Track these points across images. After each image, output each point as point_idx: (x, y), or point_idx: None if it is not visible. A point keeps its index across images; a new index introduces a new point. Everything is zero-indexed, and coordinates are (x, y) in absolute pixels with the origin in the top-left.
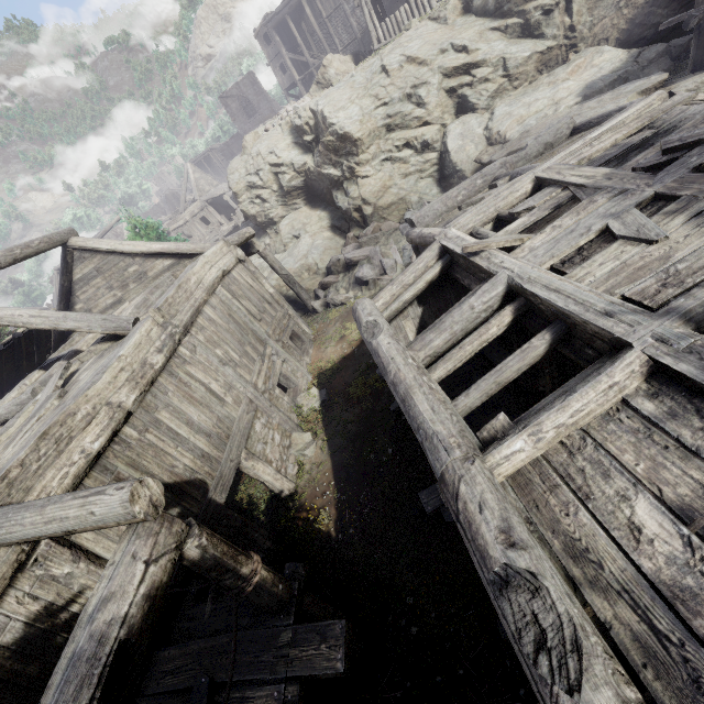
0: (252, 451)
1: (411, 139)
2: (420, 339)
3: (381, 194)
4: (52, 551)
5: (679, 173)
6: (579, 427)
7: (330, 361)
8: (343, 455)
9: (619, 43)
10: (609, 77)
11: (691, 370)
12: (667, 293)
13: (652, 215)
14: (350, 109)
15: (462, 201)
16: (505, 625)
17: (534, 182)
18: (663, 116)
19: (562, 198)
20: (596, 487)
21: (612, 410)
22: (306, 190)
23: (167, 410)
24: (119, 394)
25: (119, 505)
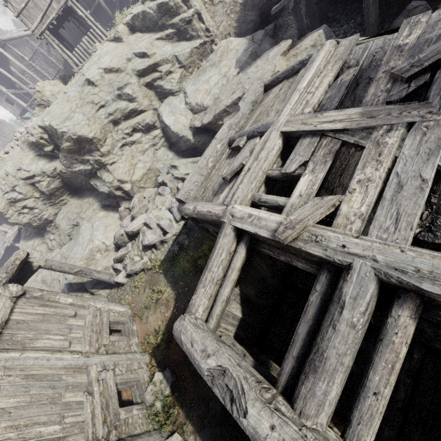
0: None
1: (136, 125)
2: (309, 396)
3: (131, 171)
4: None
5: None
6: None
7: (157, 332)
8: None
9: (237, 35)
10: (246, 53)
11: None
12: None
13: None
14: (74, 117)
15: (213, 167)
16: None
17: (281, 136)
18: (350, 56)
19: (331, 146)
20: None
21: None
22: (67, 187)
23: None
24: None
25: None
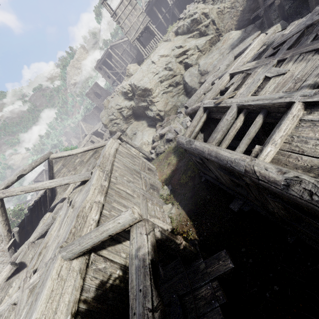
0: (151, 215)
1: (171, 83)
2: (211, 138)
3: (165, 106)
4: (96, 258)
5: (282, 52)
6: (288, 135)
7: (167, 174)
8: (189, 207)
9: (236, 29)
10: (238, 40)
11: (318, 98)
12: (298, 85)
13: (280, 67)
14: (144, 79)
15: (203, 93)
16: (295, 198)
17: (229, 75)
18: (267, 40)
19: (243, 76)
20: (304, 147)
21: (297, 124)
22: (134, 115)
23: (115, 202)
24: (97, 198)
25: (129, 216)
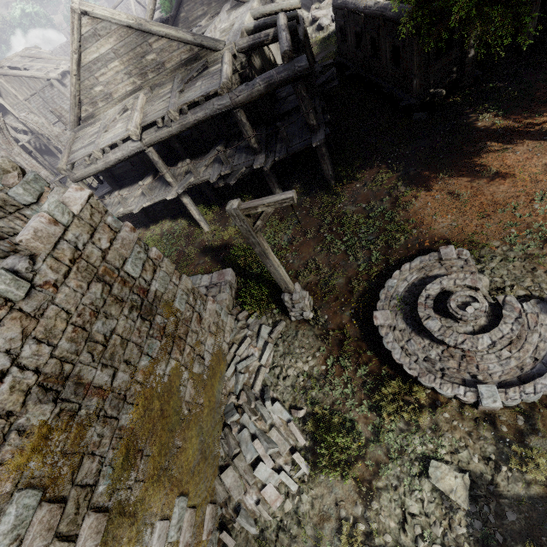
0: None
1: None
2: None
3: None
4: None
5: None
6: None
7: None
8: None
9: None
10: None
11: None
12: None
13: None
14: None
15: None
16: (373, 11)
17: None
18: None
19: None
20: None
21: None
22: None
23: None
24: None
25: (297, 0)
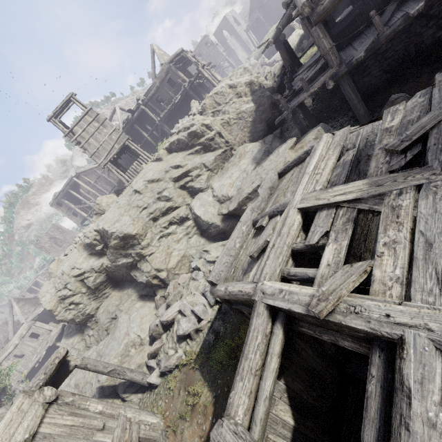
0: None
1: (172, 219)
2: None
3: (167, 259)
4: None
5: None
6: None
7: None
8: None
9: (251, 141)
10: (260, 152)
11: None
12: None
13: None
14: (122, 219)
15: (241, 247)
16: None
17: (299, 212)
18: (346, 142)
19: (348, 215)
20: None
21: None
22: (110, 280)
23: None
24: None
25: None
